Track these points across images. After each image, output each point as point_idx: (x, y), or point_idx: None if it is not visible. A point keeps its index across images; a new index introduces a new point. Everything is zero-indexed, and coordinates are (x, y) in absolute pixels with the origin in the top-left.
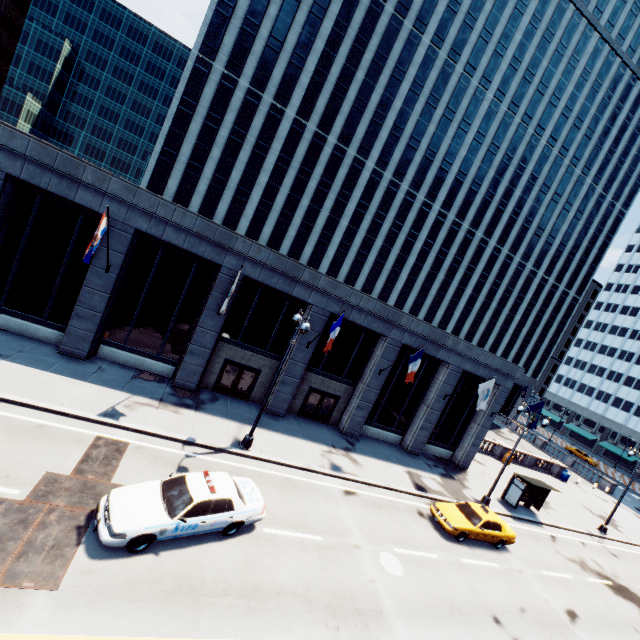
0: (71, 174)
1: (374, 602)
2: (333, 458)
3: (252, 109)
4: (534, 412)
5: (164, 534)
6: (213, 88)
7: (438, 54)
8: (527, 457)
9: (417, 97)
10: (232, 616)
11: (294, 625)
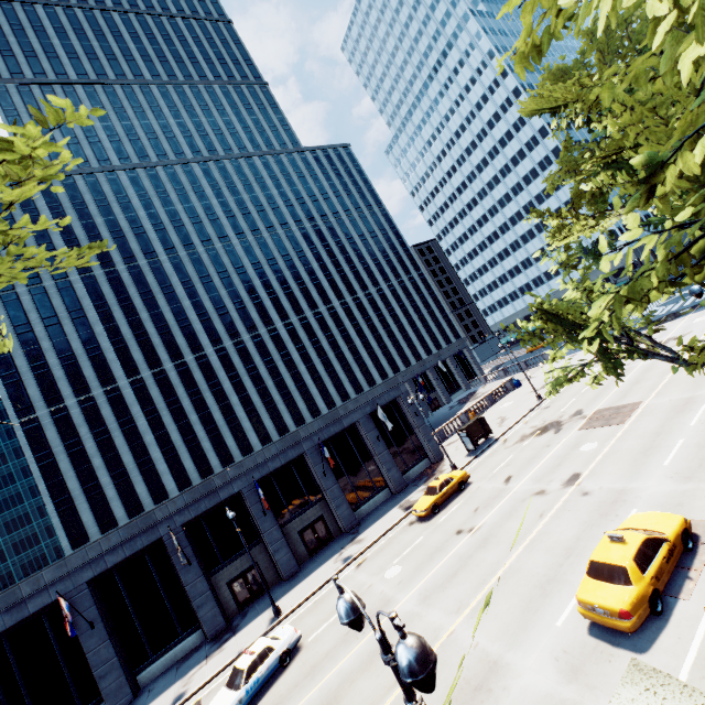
0: (14, 601)
1: (384, 600)
2: (344, 556)
3: (94, 409)
4: (423, 392)
5: (243, 701)
6: (52, 428)
7: (179, 256)
8: (486, 399)
9: (194, 288)
10: (303, 689)
11: (339, 657)
